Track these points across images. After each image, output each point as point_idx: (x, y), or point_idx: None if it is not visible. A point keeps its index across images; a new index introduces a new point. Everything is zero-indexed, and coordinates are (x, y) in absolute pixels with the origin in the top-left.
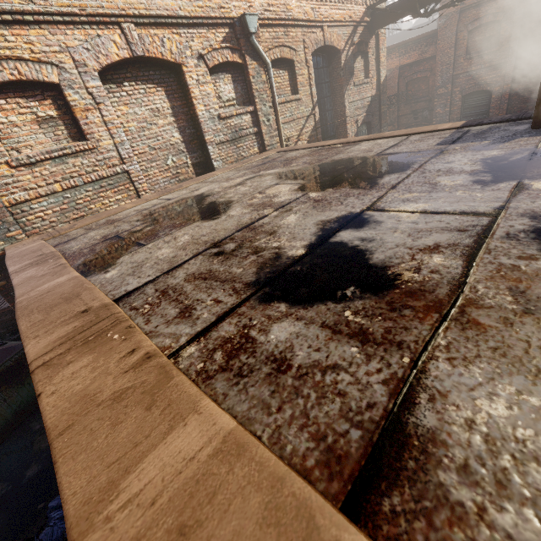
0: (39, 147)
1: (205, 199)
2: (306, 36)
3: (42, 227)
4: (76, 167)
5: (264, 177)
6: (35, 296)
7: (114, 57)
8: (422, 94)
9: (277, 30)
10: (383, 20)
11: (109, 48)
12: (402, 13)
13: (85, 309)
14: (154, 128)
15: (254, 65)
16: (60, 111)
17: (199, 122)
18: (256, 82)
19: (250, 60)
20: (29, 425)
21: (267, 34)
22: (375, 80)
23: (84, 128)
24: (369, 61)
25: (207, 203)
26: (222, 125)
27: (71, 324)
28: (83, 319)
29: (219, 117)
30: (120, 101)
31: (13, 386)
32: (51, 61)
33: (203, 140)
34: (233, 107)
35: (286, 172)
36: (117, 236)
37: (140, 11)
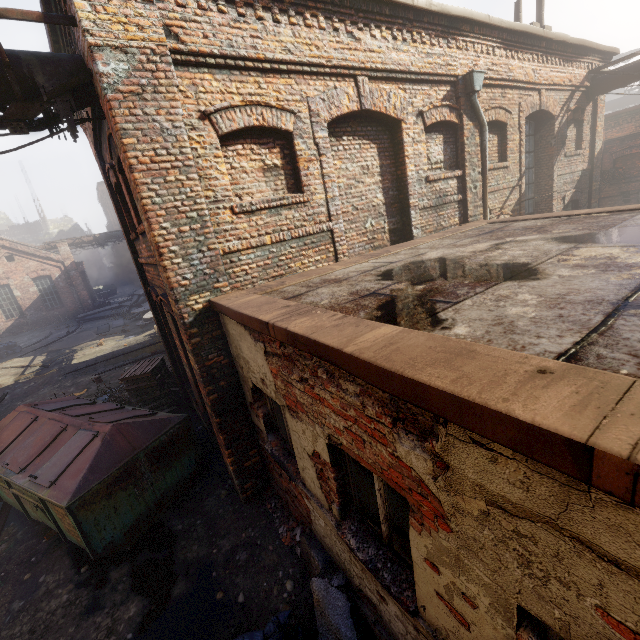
0: (258, 196)
1: (464, 262)
2: (522, 99)
3: (244, 282)
4: (287, 220)
5: (526, 242)
6: (375, 347)
7: (344, 109)
8: (637, 172)
9: (495, 91)
10: (609, 84)
11: (341, 100)
12: (639, 76)
13: (539, 369)
14: (360, 187)
15: (470, 126)
16: (284, 160)
17: (406, 183)
18: (469, 144)
19: (467, 120)
20: (168, 522)
21: (485, 94)
22: (588, 152)
23: (302, 180)
24: (583, 130)
25: (476, 264)
26: (428, 189)
27: (553, 387)
28: (567, 382)
29: (426, 180)
30: (336, 155)
31: (162, 468)
32: (291, 109)
33: (406, 204)
34: (439, 171)
35: (560, 237)
36: (377, 293)
37: (377, 65)
